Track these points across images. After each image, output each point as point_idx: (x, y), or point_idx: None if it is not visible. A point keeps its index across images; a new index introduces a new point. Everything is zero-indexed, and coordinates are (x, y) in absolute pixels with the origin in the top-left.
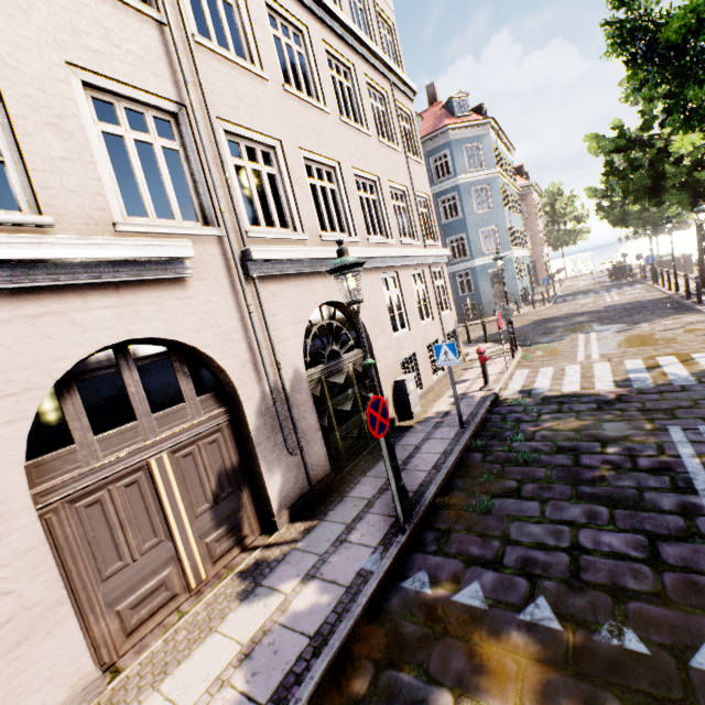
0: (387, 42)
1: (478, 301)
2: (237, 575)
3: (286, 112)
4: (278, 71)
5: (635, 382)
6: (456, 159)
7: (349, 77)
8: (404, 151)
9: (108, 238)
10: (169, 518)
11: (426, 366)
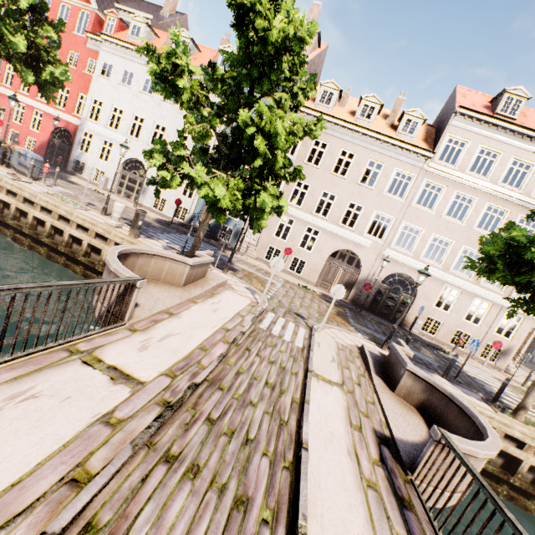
0: None
1: None
2: None
3: (436, 223)
4: (443, 211)
5: (482, 382)
6: None
7: (504, 214)
8: None
9: (358, 236)
10: (335, 278)
11: (448, 334)
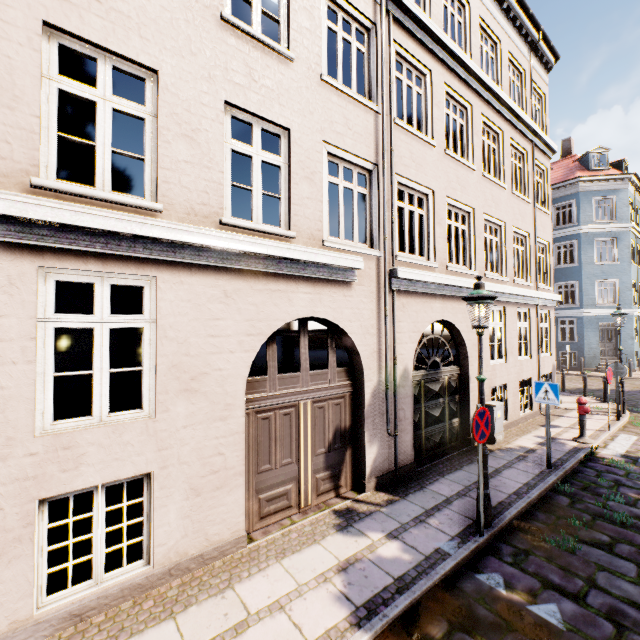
0: (535, 110)
1: (579, 351)
2: (333, 512)
3: (442, 169)
4: (443, 139)
5: None
6: (582, 209)
7: (496, 141)
8: (533, 202)
9: (320, 250)
10: (300, 448)
11: (515, 400)
